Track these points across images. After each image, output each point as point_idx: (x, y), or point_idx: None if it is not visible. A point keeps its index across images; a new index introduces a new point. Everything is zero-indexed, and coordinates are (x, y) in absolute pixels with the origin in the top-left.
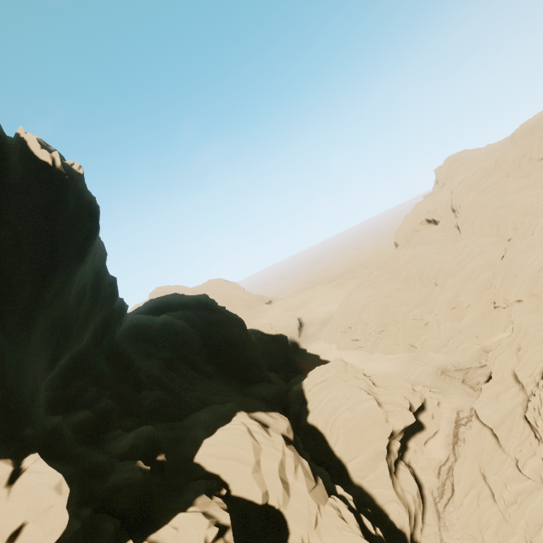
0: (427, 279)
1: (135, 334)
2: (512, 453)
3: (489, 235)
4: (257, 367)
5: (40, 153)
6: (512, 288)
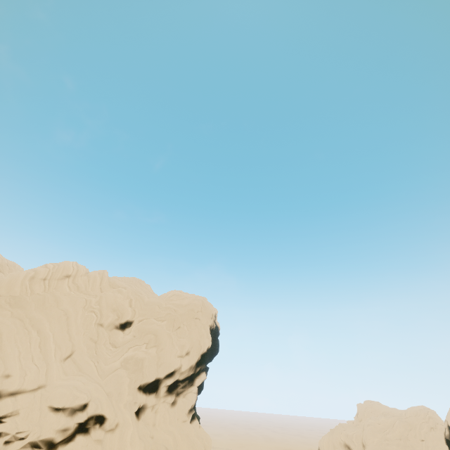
0: None
1: None
2: None
3: None
4: None
5: (217, 322)
6: None
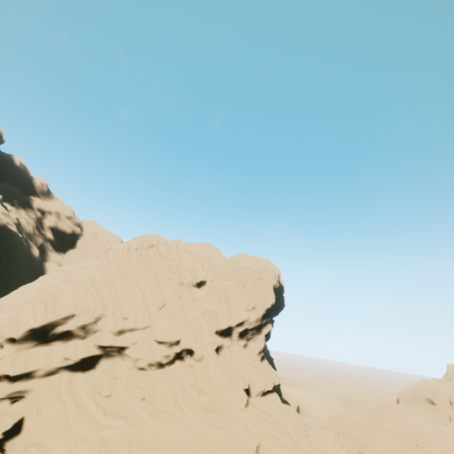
0: (411, 436)
1: None
2: None
3: None
4: None
5: (281, 281)
6: None
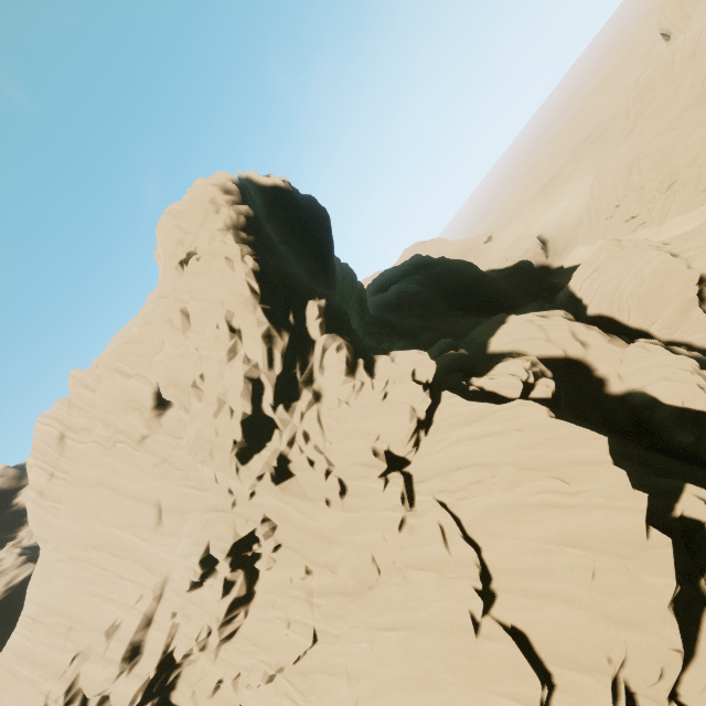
0: None
1: (379, 310)
2: None
3: None
4: (508, 296)
5: (265, 181)
6: None
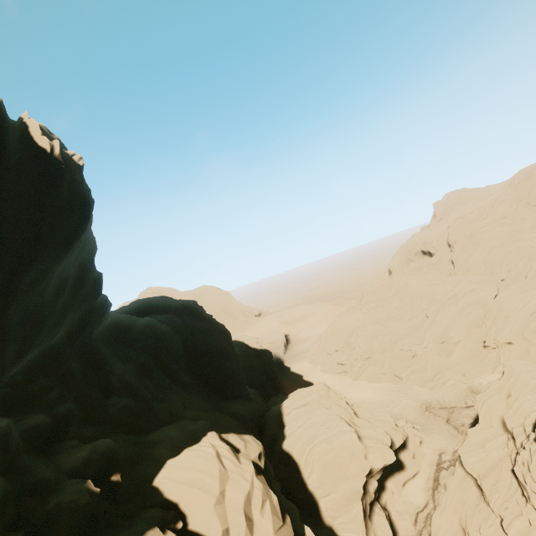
0: (418, 310)
1: (115, 334)
2: (497, 510)
3: (483, 273)
4: (237, 382)
5: (40, 139)
6: (503, 329)
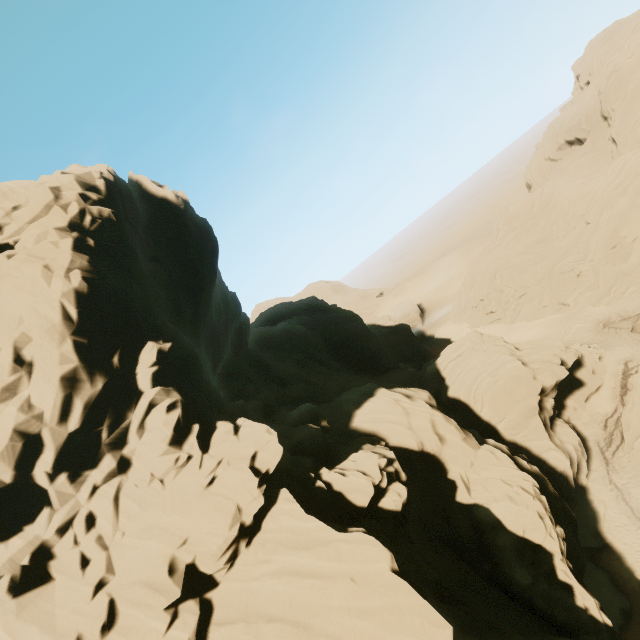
0: (574, 220)
1: (261, 344)
2: None
3: None
4: (384, 357)
5: (155, 190)
6: None
